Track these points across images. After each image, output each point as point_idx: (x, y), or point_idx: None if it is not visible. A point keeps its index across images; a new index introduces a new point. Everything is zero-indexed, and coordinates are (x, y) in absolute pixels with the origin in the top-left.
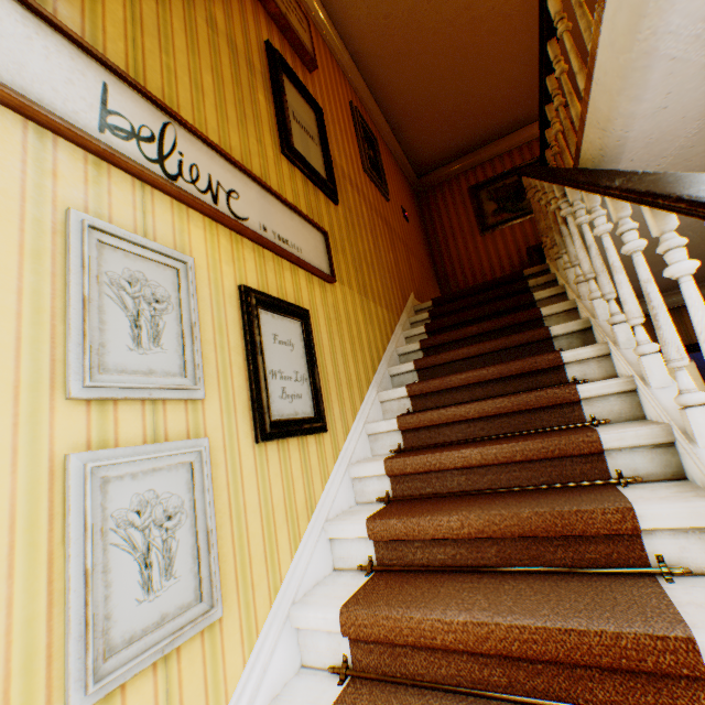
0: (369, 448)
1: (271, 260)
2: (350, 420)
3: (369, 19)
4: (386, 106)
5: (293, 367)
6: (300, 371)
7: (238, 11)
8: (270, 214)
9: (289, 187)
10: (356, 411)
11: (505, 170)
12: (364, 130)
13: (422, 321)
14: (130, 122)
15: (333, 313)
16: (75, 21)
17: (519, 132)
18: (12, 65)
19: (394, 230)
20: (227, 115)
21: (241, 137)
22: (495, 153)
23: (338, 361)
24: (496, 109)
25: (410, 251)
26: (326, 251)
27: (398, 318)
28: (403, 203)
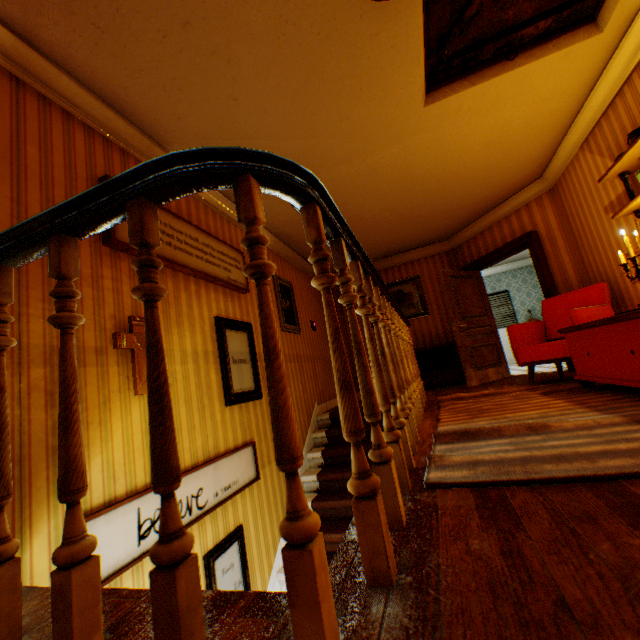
0: (280, 589)
1: (220, 509)
2: (268, 578)
3: (287, 221)
4: (300, 250)
5: (234, 580)
6: (237, 579)
7: (198, 316)
8: (220, 476)
9: (230, 429)
10: (271, 567)
11: (388, 280)
12: (282, 286)
13: (321, 436)
14: (150, 517)
15: (258, 501)
16: (123, 477)
17: (399, 256)
18: (105, 557)
19: (304, 355)
20: (194, 424)
21: (202, 430)
22: (382, 267)
23: (261, 539)
24: (381, 247)
25: (316, 359)
26: (254, 456)
27: (304, 444)
28: (312, 313)
